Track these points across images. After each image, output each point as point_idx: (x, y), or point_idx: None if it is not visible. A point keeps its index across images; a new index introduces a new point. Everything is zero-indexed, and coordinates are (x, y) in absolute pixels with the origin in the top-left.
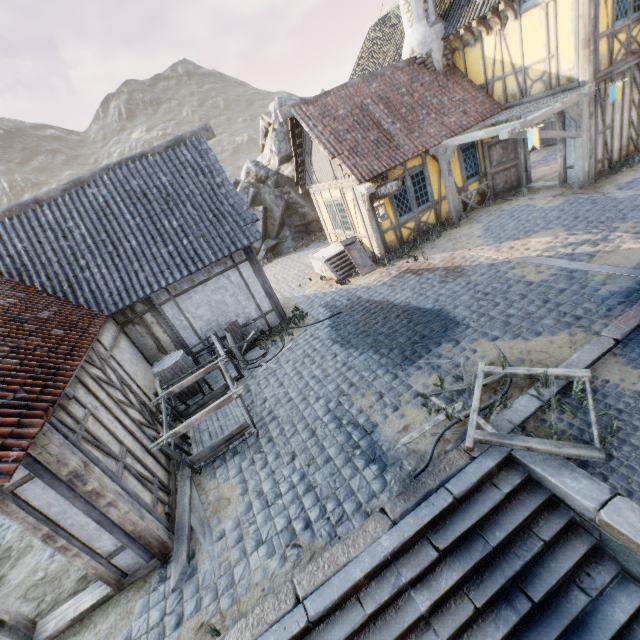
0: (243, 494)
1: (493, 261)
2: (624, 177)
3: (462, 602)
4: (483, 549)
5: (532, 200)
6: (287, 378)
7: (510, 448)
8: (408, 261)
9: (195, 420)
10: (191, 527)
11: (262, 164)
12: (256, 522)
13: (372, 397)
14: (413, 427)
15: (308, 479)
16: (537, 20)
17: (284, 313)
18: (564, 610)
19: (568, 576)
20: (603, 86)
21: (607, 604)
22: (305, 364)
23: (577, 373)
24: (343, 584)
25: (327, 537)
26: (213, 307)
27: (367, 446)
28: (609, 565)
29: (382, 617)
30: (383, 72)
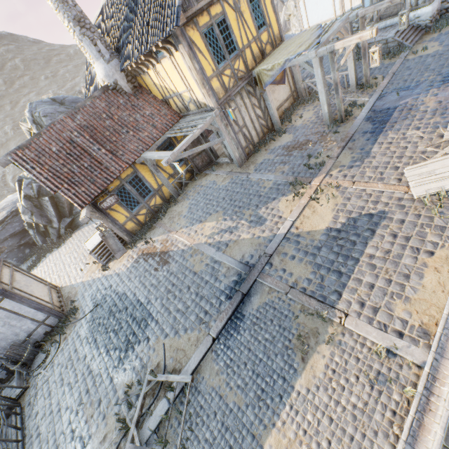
0: None
1: (184, 247)
2: (260, 157)
3: None
4: None
5: (217, 176)
6: (54, 386)
7: None
8: (144, 244)
9: None
10: None
11: None
12: None
13: (95, 405)
14: (108, 436)
15: None
16: (170, 66)
17: (60, 312)
18: None
19: None
20: (224, 110)
21: None
22: (67, 369)
23: (186, 380)
24: None
25: None
26: None
27: None
28: None
29: None
30: (83, 104)
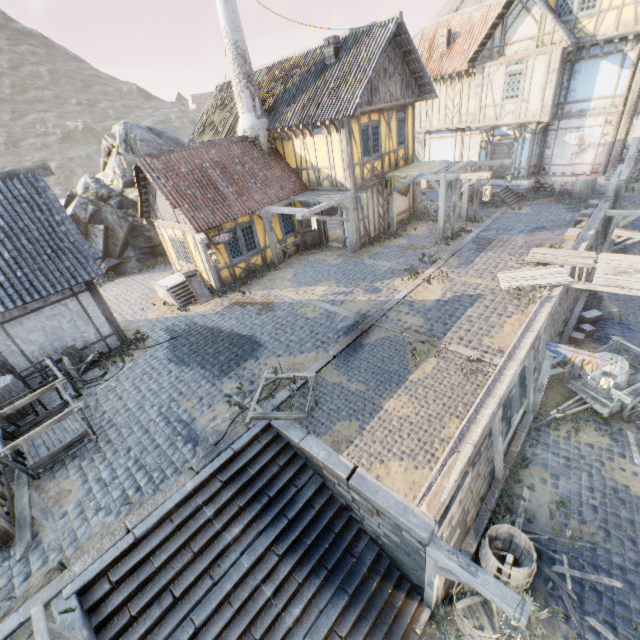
0: (84, 484)
1: (292, 301)
2: (375, 249)
3: (233, 506)
4: (248, 476)
5: (327, 256)
6: (126, 393)
7: (270, 420)
8: (238, 295)
9: (36, 433)
10: (33, 518)
11: (104, 182)
12: (96, 498)
13: (195, 400)
14: (219, 416)
15: (141, 462)
16: (323, 142)
17: (125, 336)
18: (285, 497)
19: (291, 481)
20: (358, 194)
21: (306, 490)
22: (144, 380)
23: (310, 375)
24: (161, 513)
25: (152, 492)
26: (48, 332)
27: (187, 433)
28: (310, 471)
29: (186, 526)
30: (221, 142)
